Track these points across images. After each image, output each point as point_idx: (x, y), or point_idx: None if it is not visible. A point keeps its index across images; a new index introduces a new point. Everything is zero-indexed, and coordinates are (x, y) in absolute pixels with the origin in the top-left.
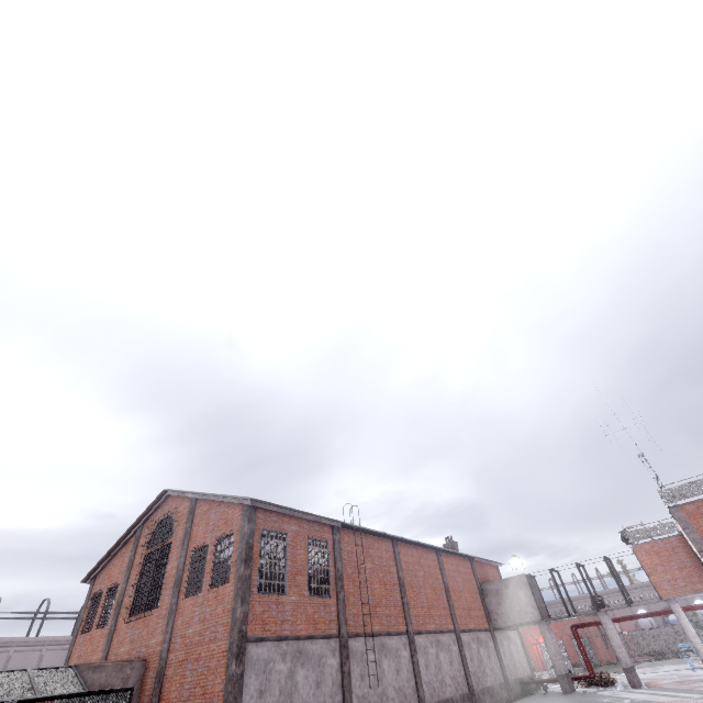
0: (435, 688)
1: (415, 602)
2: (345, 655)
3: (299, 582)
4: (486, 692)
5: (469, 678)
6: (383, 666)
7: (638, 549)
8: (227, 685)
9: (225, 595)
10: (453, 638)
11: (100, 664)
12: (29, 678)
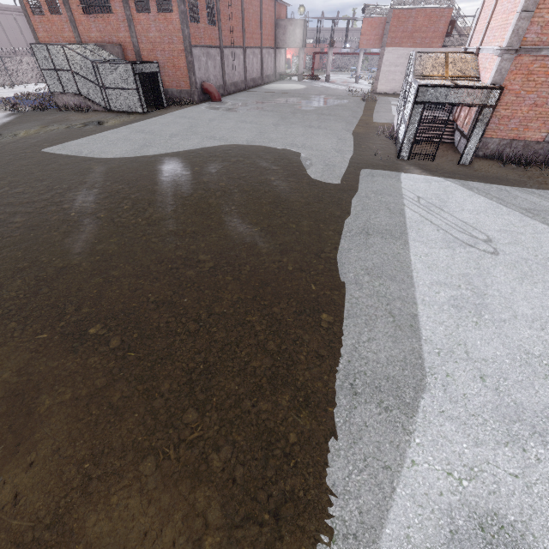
0: (250, 73)
1: (247, 30)
2: (223, 56)
3: (204, 16)
4: (267, 77)
5: (262, 71)
6: (234, 62)
7: (365, 20)
8: (189, 65)
9: (173, 20)
10: (259, 52)
11: (104, 45)
12: (87, 50)
